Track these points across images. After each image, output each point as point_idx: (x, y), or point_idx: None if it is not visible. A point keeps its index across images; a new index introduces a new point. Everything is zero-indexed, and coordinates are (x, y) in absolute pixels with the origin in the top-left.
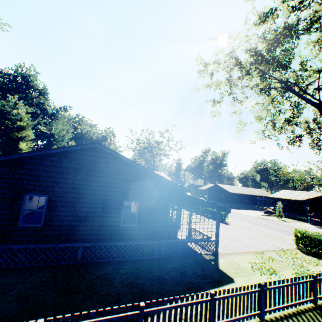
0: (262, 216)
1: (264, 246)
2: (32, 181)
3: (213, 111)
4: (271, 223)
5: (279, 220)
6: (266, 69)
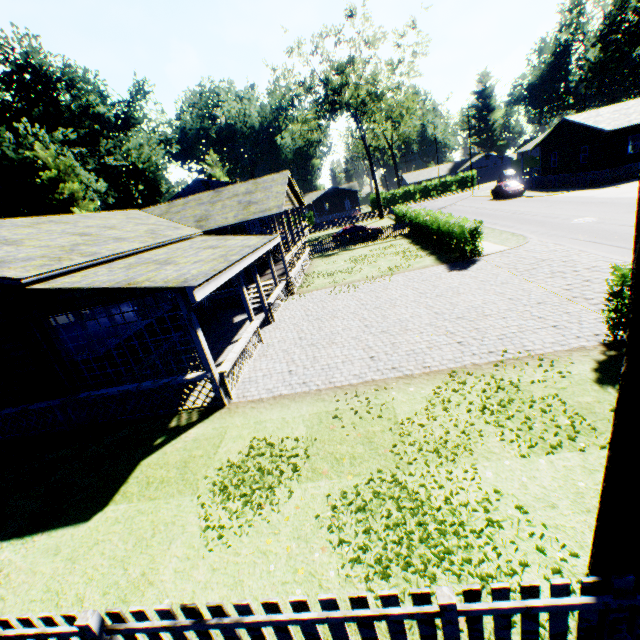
0: None
1: (450, 352)
2: None
3: None
4: None
5: None
6: None
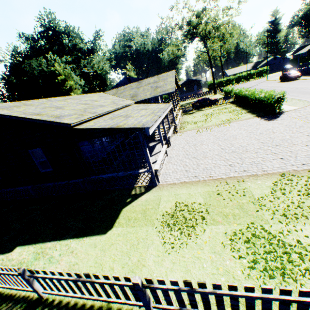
0: None
1: (277, 163)
2: None
3: None
4: None
5: None
6: None
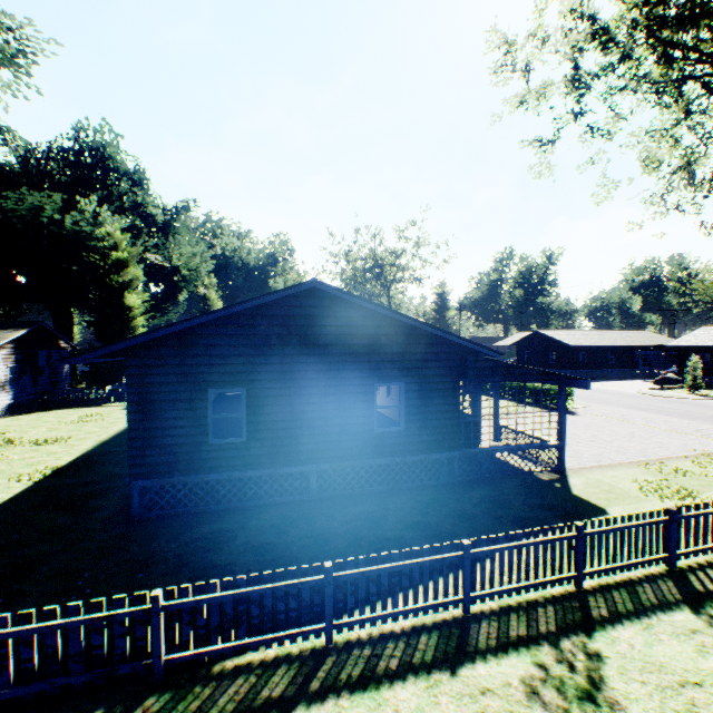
0: (652, 390)
1: (662, 450)
2: (214, 367)
3: (534, 165)
4: (674, 403)
5: (695, 395)
6: (676, 35)
